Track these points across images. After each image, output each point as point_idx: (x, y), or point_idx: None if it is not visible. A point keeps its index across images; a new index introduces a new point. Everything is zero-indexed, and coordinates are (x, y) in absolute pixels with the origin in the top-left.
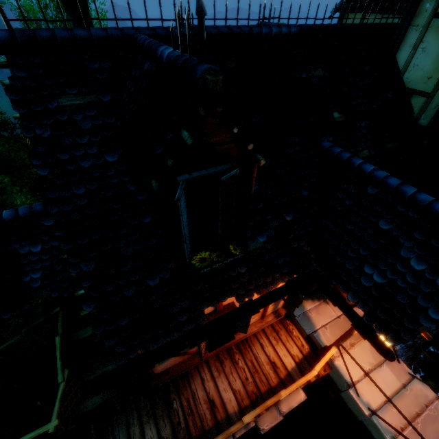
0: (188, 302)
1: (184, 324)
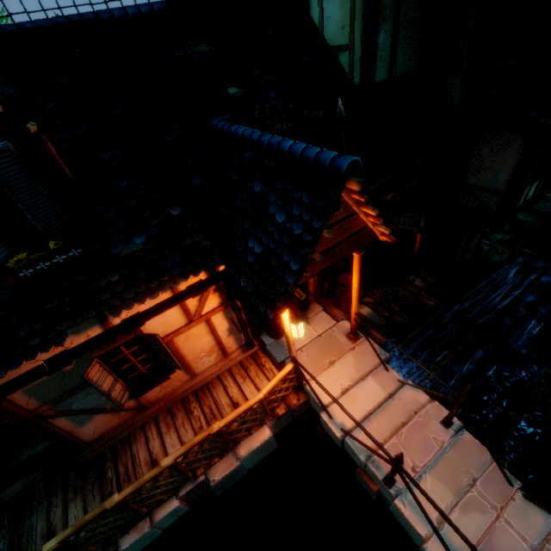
0: (40, 323)
1: (36, 348)
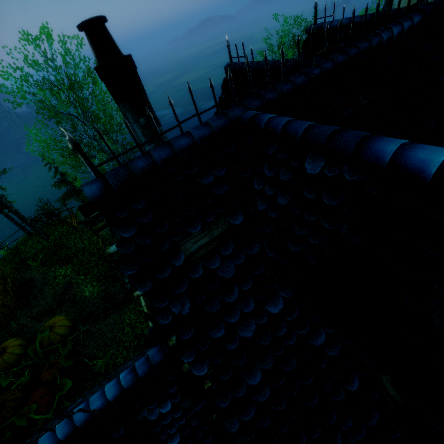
0: None
1: None
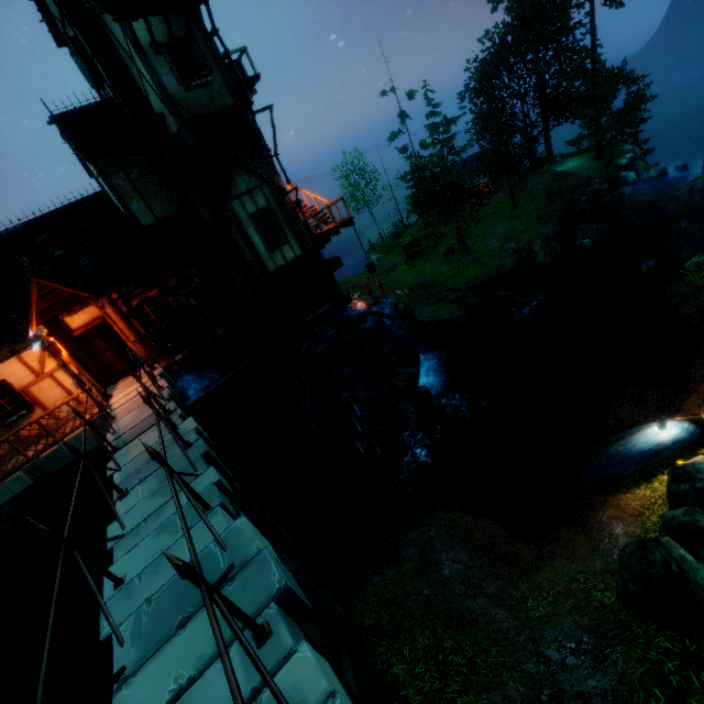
0: None
1: None
